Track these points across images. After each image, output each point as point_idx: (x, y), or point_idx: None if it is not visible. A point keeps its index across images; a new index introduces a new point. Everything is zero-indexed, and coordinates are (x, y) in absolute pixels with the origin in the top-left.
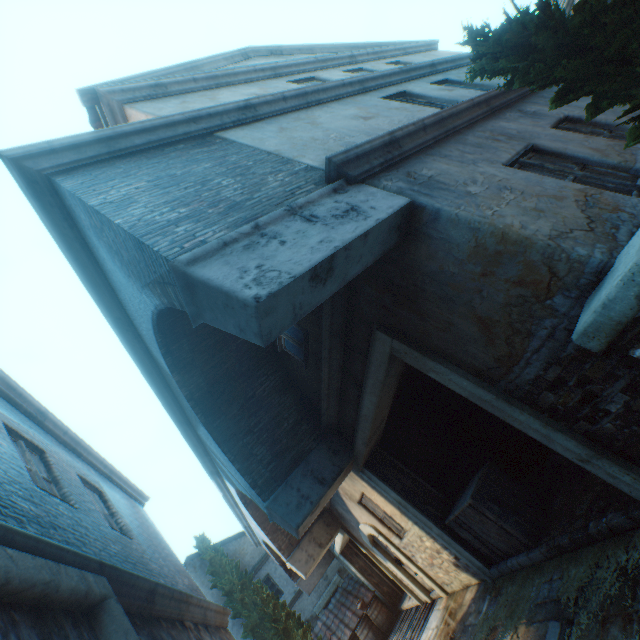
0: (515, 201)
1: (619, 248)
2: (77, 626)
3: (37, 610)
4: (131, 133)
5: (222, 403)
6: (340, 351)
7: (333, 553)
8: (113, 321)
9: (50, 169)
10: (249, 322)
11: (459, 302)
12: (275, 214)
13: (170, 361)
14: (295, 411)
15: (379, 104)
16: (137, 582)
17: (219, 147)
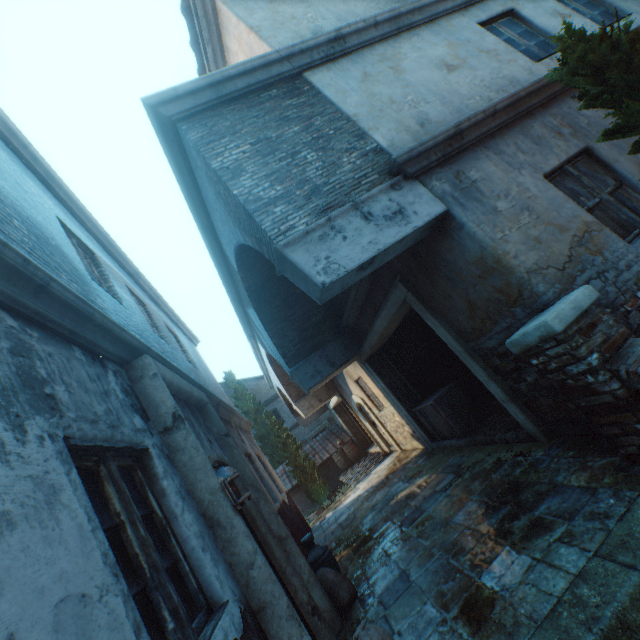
0: (526, 226)
1: (569, 291)
2: (199, 413)
3: (186, 402)
4: (235, 76)
5: (269, 296)
6: (368, 283)
7: (327, 407)
8: (201, 225)
9: (176, 115)
10: (315, 292)
11: (460, 286)
12: (343, 209)
13: (239, 264)
14: (322, 311)
15: (473, 38)
16: (213, 398)
17: (306, 100)
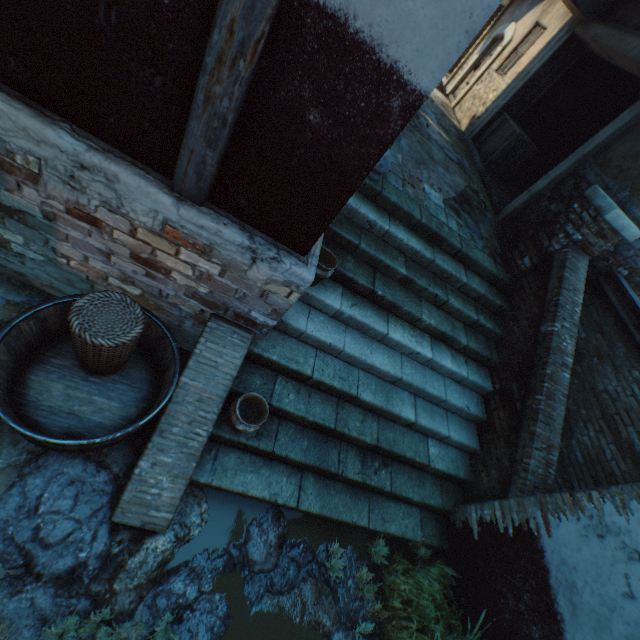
0: None
1: (637, 227)
2: None
3: None
4: None
5: None
6: None
7: None
8: None
9: None
10: None
11: None
12: None
13: None
14: None
15: None
16: None
17: None
